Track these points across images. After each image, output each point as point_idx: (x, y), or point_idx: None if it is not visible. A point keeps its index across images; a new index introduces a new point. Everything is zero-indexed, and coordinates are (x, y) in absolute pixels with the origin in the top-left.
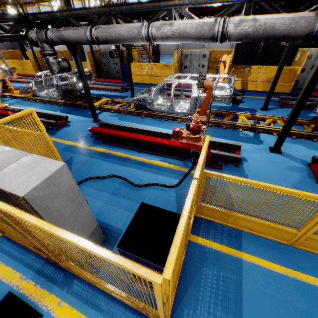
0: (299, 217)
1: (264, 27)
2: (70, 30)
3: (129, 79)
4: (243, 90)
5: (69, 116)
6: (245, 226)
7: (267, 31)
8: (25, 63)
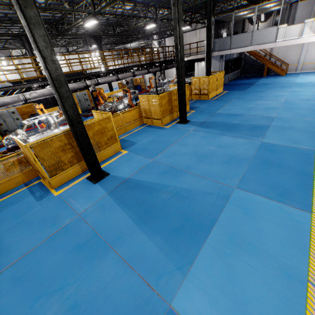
0: (120, 122)
1: (72, 87)
2: None
3: None
4: None
5: None
6: None
7: (74, 88)
8: None
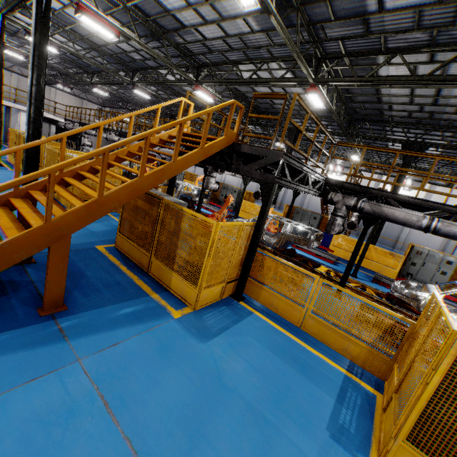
0: None
1: None
2: (398, 210)
3: (361, 256)
4: None
5: None
6: None
7: None
8: None
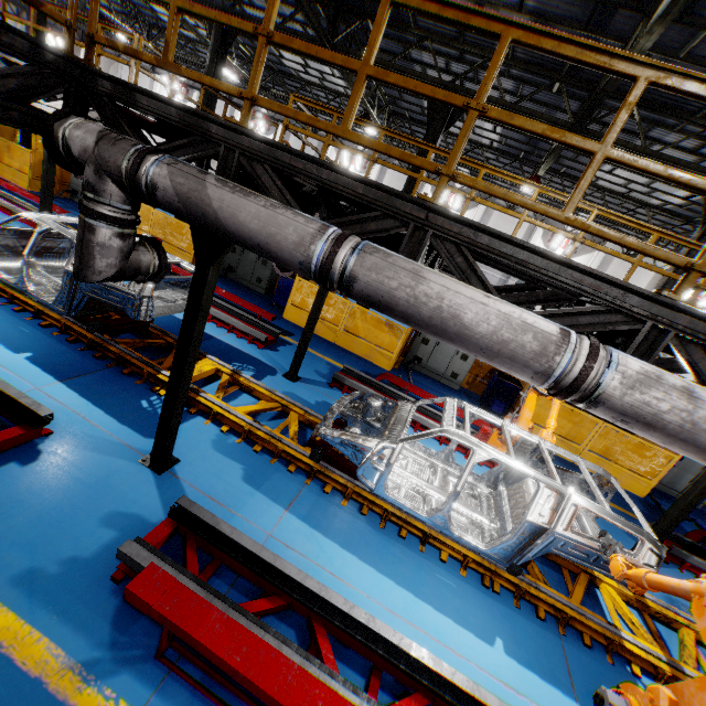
0: None
1: None
2: (251, 200)
3: (305, 335)
4: None
5: (62, 394)
6: None
7: None
8: (15, 150)
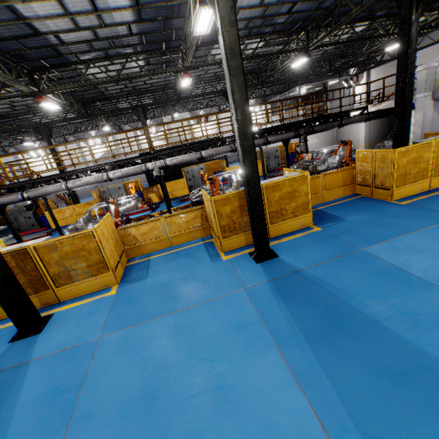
0: (160, 230)
1: (125, 173)
2: (4, 197)
3: (54, 222)
4: (159, 201)
5: None
6: (151, 249)
7: (127, 174)
8: None
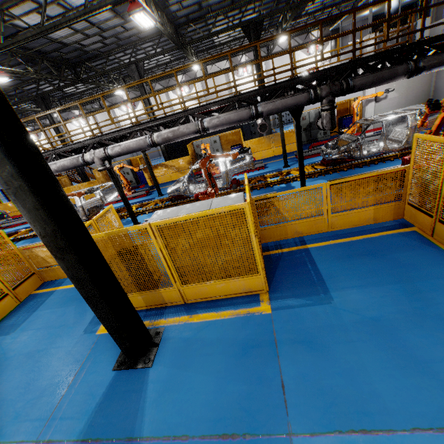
0: None
1: (61, 166)
2: None
3: None
4: (162, 183)
5: None
6: None
7: (64, 167)
8: None
